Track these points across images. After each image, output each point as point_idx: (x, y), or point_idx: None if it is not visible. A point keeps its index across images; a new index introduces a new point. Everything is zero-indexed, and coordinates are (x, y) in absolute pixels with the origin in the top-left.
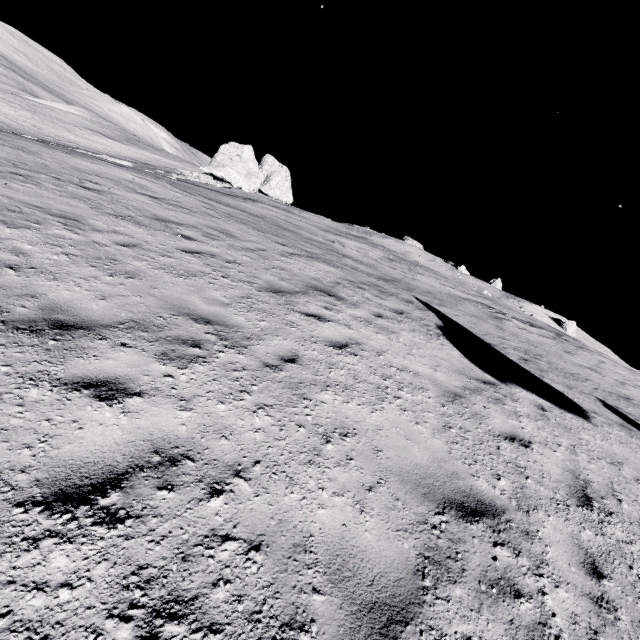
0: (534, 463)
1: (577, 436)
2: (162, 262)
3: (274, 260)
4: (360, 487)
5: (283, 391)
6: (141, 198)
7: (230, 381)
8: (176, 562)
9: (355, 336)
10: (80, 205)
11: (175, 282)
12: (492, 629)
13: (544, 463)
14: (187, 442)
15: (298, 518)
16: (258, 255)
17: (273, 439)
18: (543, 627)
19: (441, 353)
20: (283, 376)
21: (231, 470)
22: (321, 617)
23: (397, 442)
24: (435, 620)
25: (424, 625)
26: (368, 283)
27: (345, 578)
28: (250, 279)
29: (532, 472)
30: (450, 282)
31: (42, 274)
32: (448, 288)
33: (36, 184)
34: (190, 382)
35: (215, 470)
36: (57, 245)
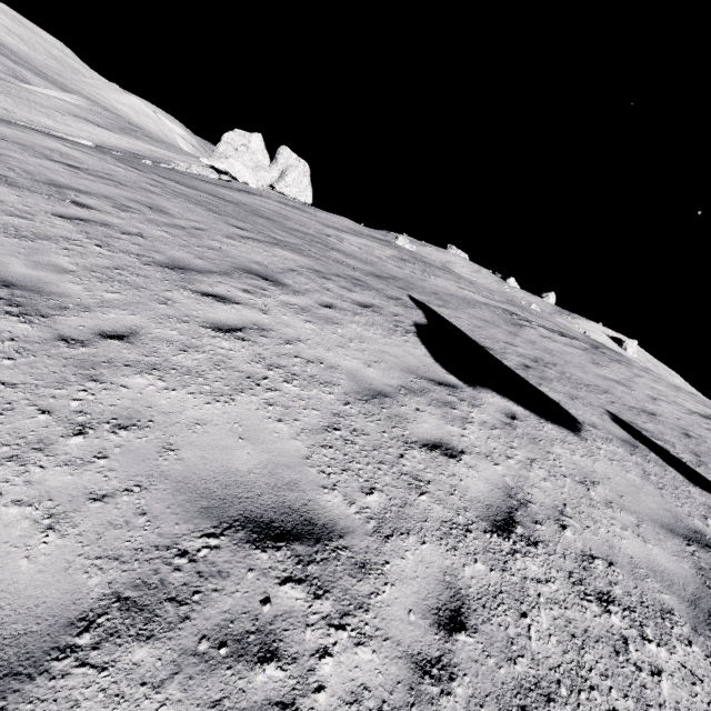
0: (449, 477)
1: (546, 449)
2: (2, 221)
3: (208, 240)
4: (81, 495)
5: (60, 369)
6: (50, 164)
7: None
8: None
9: (265, 322)
10: None
11: None
12: None
13: (467, 477)
14: None
15: None
16: (186, 233)
17: None
18: (281, 710)
19: (396, 349)
20: (80, 353)
21: None
22: None
23: (218, 441)
24: (40, 703)
25: None
26: (345, 276)
27: None
28: (144, 252)
29: (437, 487)
30: (473, 286)
31: None
32: (466, 292)
33: None
34: None
35: None
36: None
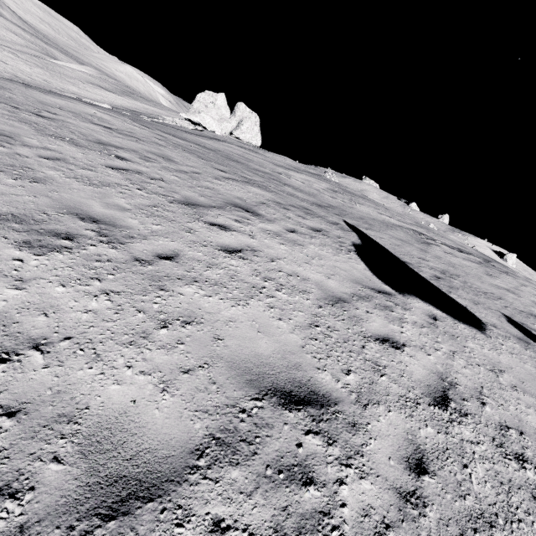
0: (398, 363)
1: (462, 344)
2: (79, 173)
3: (204, 181)
4: (176, 369)
5: (141, 282)
6: (93, 127)
7: (86, 269)
8: None
9: (254, 244)
10: (23, 127)
11: (82, 189)
12: (256, 514)
13: (410, 364)
14: None
15: (82, 391)
16: (189, 176)
17: (101, 320)
18: (323, 516)
19: (344, 265)
20: (149, 269)
21: (32, 343)
22: (45, 486)
23: (245, 333)
24: (189, 499)
25: (171, 503)
26: (298, 206)
27: (101, 450)
28: (167, 193)
29: (391, 371)
30: (388, 212)
31: None
32: (384, 216)
33: None
34: (39, 267)
35: (12, 341)
36: None
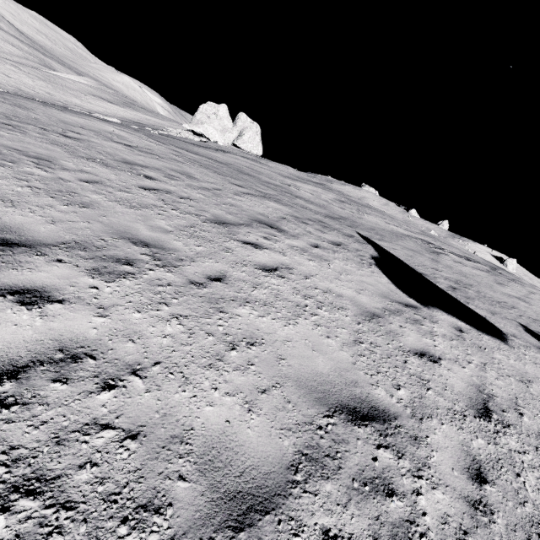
0: (439, 377)
1: (490, 355)
2: (118, 196)
3: (226, 198)
4: (254, 389)
5: (202, 304)
6: (116, 146)
7: (152, 294)
8: (49, 445)
9: (287, 262)
10: (57, 149)
11: (125, 212)
12: (355, 523)
13: (449, 377)
14: (94, 343)
15: (183, 413)
16: (212, 193)
17: (179, 344)
18: (410, 525)
19: (369, 279)
20: (205, 292)
21: (129, 369)
22: (180, 502)
23: (303, 352)
24: (297, 511)
25: (284, 515)
26: (313, 219)
27: (215, 468)
28: (198, 212)
29: (435, 385)
30: (395, 221)
31: (2, 202)
32: (392, 226)
33: (22, 132)
34: (113, 293)
35: (114, 368)
36: (24, 180)
